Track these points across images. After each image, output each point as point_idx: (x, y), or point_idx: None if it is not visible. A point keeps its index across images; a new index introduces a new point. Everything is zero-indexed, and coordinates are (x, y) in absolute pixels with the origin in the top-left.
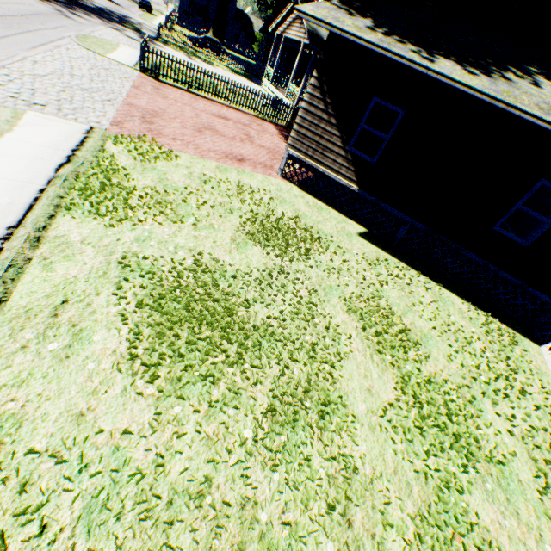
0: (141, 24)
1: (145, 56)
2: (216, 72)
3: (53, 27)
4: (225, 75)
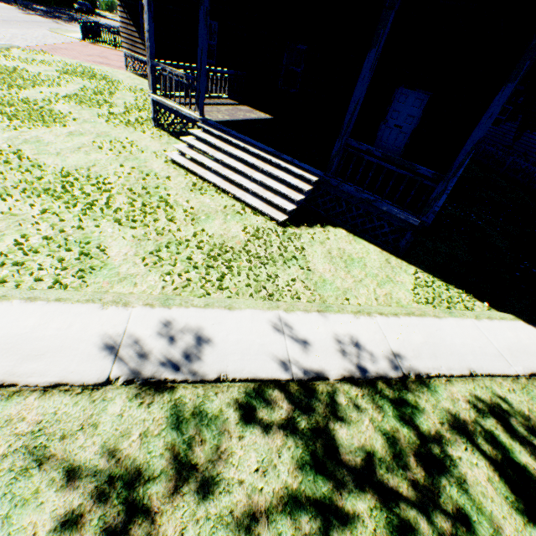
0: None
1: (84, 30)
2: None
3: (40, 26)
4: None
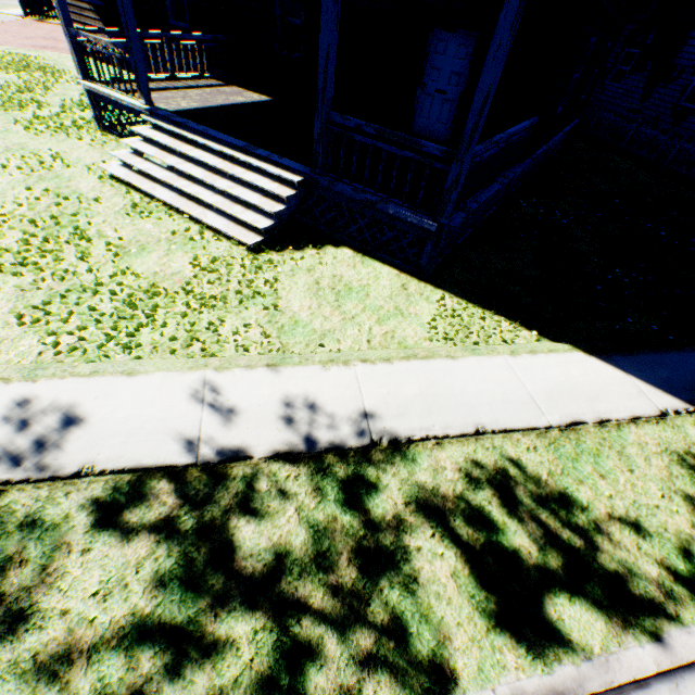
0: None
1: (23, 1)
2: None
3: None
4: None
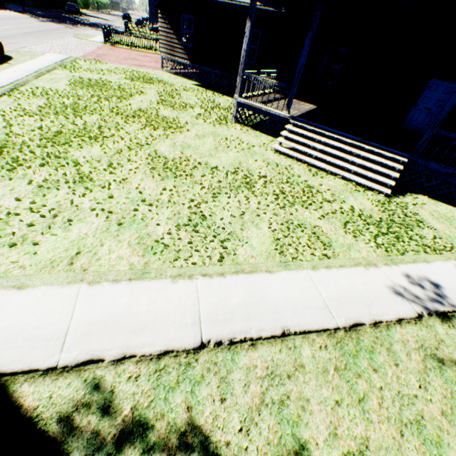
0: (119, 27)
1: (105, 35)
2: None
3: (63, 33)
4: None
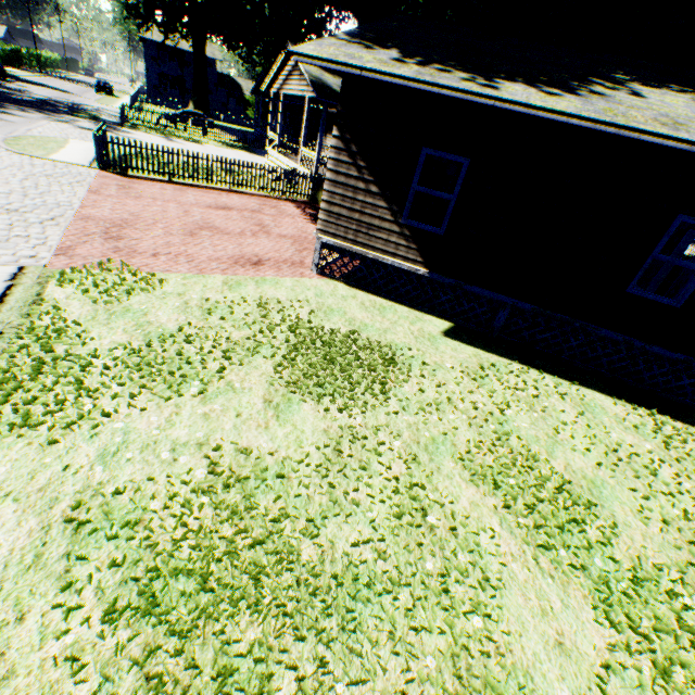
0: (99, 110)
1: (102, 148)
2: (206, 151)
3: None
4: (217, 152)
